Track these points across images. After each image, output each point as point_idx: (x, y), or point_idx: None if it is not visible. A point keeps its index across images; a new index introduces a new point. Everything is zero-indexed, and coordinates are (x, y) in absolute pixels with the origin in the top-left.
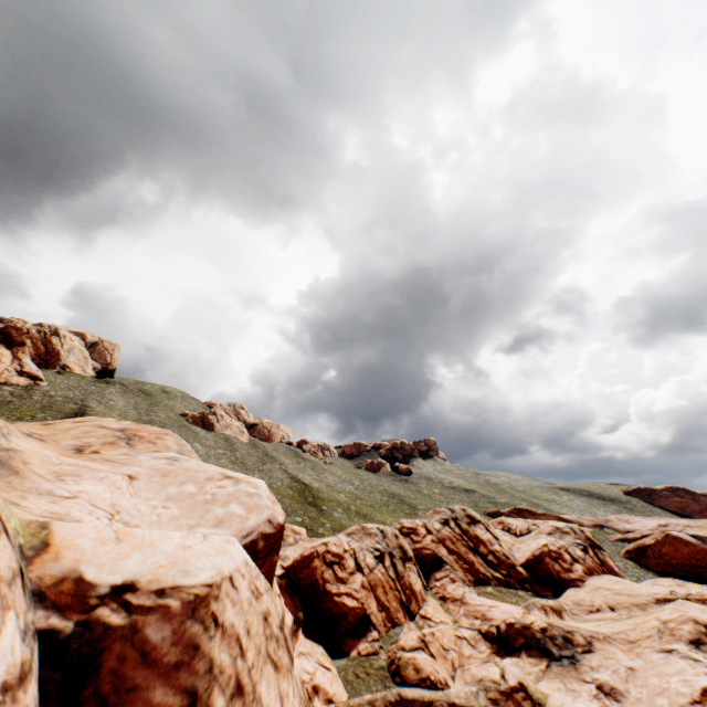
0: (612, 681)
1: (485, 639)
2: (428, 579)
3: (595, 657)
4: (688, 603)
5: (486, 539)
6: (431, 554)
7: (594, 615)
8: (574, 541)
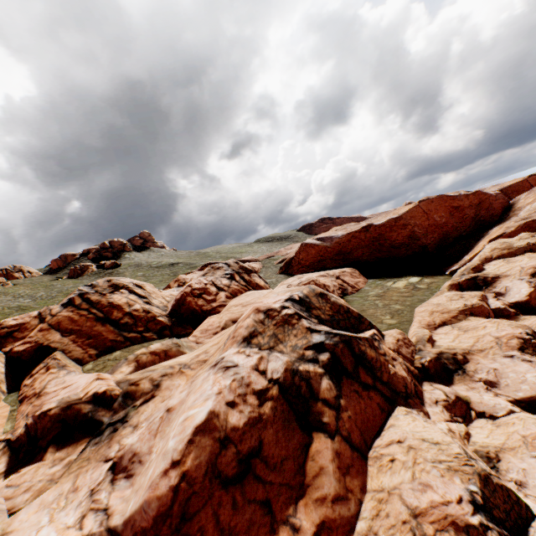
0: (139, 442)
1: (13, 449)
2: (23, 380)
3: (152, 405)
4: (273, 292)
5: (125, 303)
6: (31, 347)
7: (216, 336)
8: (224, 273)
